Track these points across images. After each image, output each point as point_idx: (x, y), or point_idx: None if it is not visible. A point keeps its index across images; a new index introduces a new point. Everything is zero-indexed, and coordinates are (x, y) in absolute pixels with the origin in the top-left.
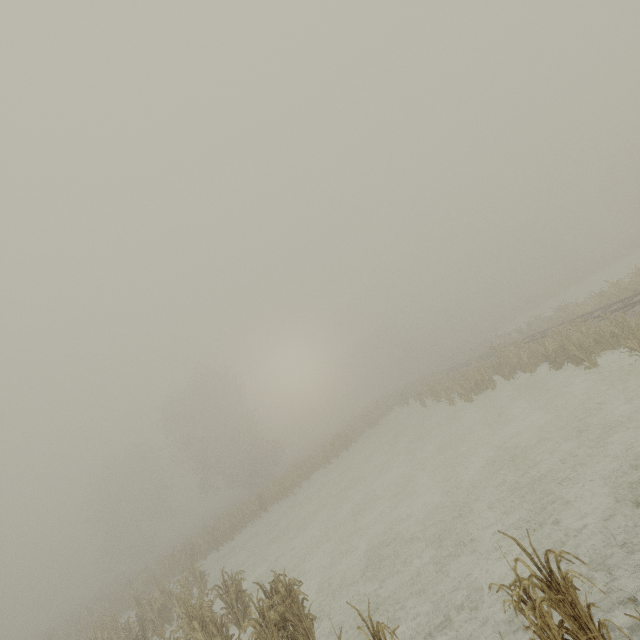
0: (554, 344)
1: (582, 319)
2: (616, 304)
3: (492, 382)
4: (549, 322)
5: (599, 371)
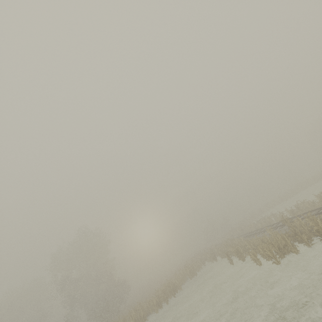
0: None
1: None
2: None
3: (295, 247)
4: (313, 204)
5: None
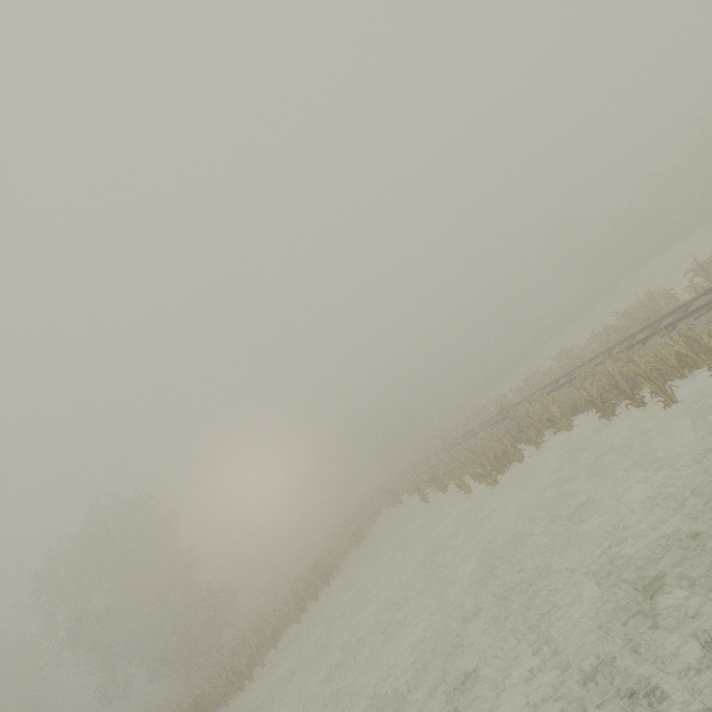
0: (597, 384)
1: (620, 349)
2: (642, 332)
3: (519, 452)
4: (550, 374)
5: (682, 407)
